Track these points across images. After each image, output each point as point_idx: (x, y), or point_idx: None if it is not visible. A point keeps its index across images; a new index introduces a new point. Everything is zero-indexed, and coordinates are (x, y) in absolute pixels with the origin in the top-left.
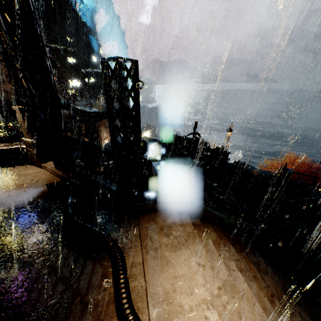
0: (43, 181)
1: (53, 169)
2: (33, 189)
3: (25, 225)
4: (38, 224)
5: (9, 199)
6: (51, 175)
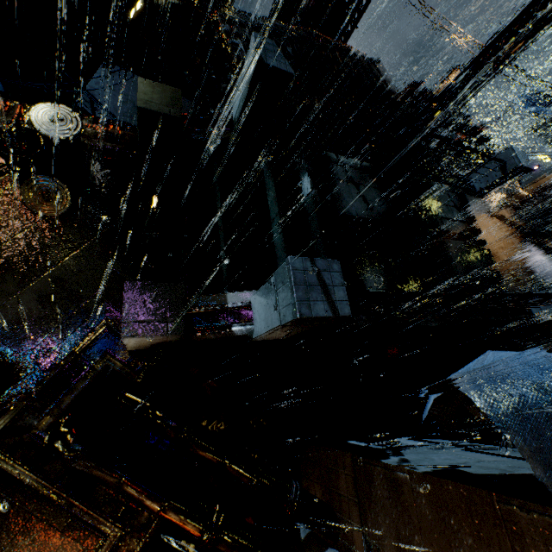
0: (511, 234)
1: (512, 219)
2: (517, 245)
3: (548, 275)
4: (550, 272)
5: (521, 259)
6: (505, 224)
